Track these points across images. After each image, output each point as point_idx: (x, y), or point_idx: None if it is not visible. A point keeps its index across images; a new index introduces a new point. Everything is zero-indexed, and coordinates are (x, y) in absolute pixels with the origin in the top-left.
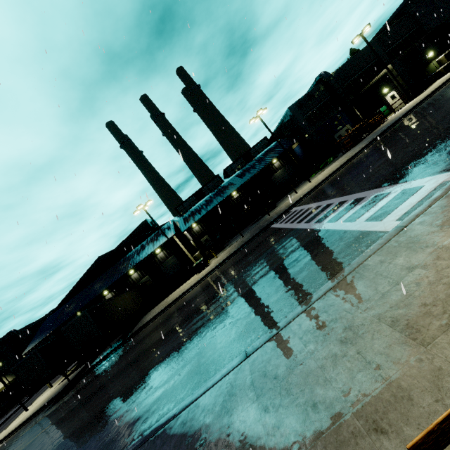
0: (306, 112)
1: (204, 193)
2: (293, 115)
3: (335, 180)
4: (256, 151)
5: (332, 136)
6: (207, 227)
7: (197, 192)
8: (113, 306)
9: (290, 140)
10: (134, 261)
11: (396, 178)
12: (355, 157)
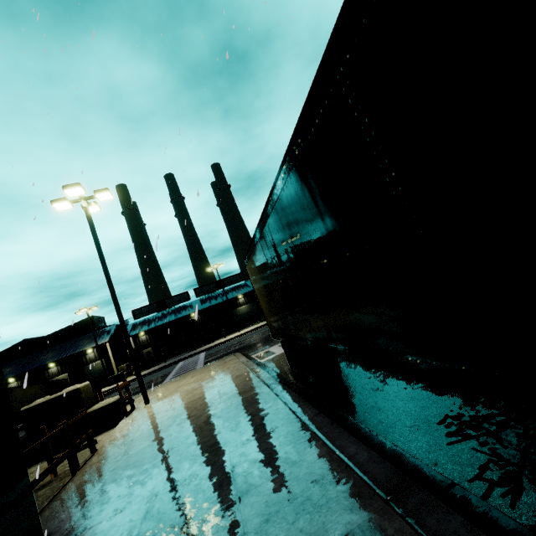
0: None
1: (167, 305)
2: None
3: (234, 341)
4: (230, 281)
5: None
6: (154, 339)
7: (161, 301)
8: (10, 396)
9: None
10: (57, 356)
11: (210, 361)
12: (265, 326)
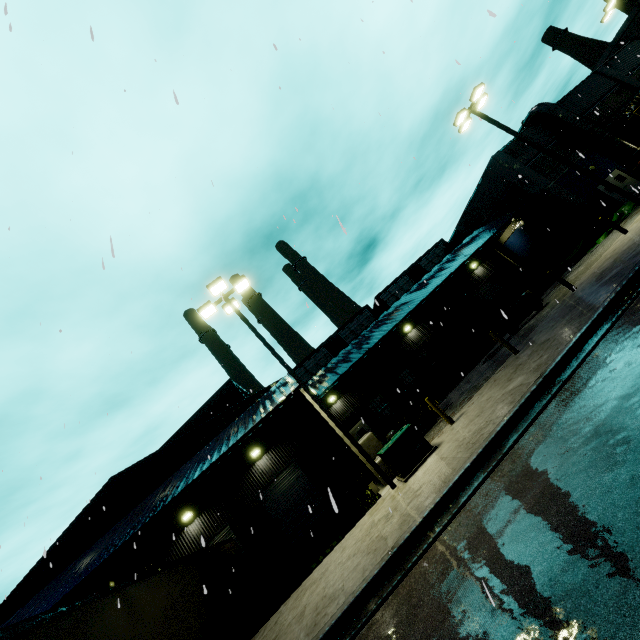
0: (527, 160)
1: (343, 340)
2: (505, 166)
3: None
4: (429, 262)
5: (594, 188)
6: (359, 401)
7: (331, 339)
8: None
9: (504, 216)
10: (193, 473)
11: None
12: None
